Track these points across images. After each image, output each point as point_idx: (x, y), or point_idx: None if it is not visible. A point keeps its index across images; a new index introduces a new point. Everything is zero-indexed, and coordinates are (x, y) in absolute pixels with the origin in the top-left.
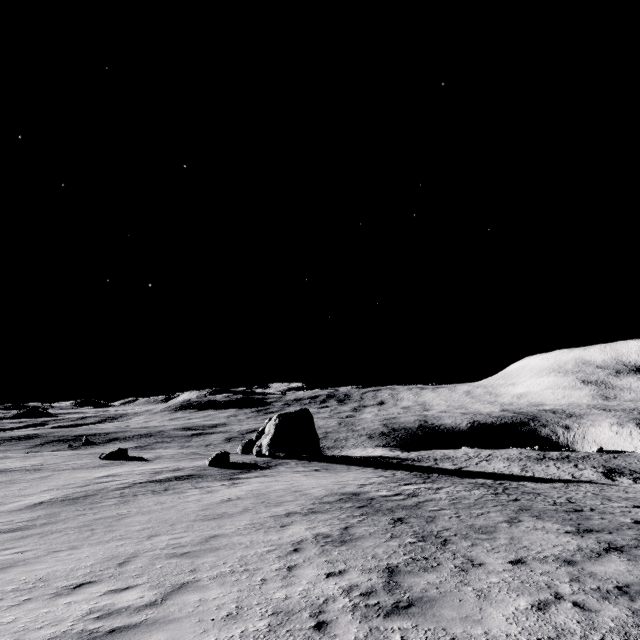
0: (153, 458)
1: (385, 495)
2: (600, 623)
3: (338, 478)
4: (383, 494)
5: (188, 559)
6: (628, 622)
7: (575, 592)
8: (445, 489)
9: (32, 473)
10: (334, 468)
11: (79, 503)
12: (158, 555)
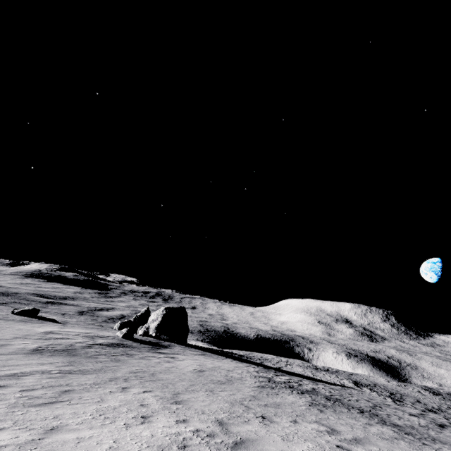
0: (62, 321)
1: (285, 381)
2: None
3: (229, 364)
4: (282, 380)
5: (277, 408)
6: None
7: None
8: (304, 382)
9: None
10: (210, 355)
11: (78, 355)
12: (254, 404)
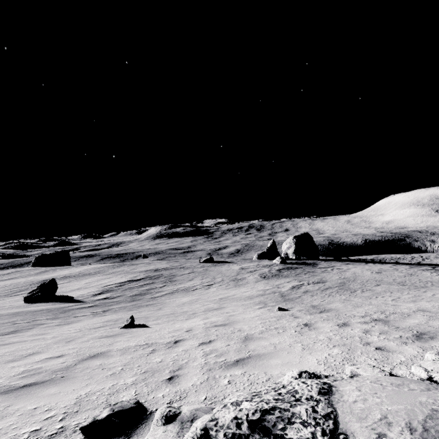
0: (230, 261)
1: None
2: None
3: (380, 266)
4: None
5: None
6: None
7: None
8: None
9: (190, 269)
10: (352, 263)
11: (289, 276)
12: None
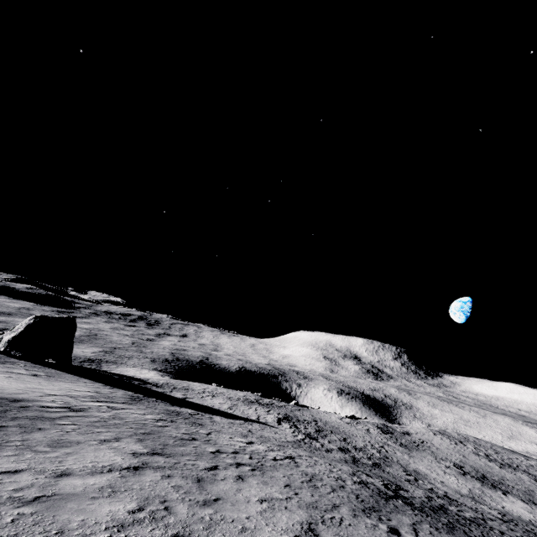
0: None
1: (48, 406)
2: None
3: (42, 385)
4: (49, 405)
5: None
6: None
7: None
8: (125, 410)
9: None
10: (61, 377)
11: None
12: None
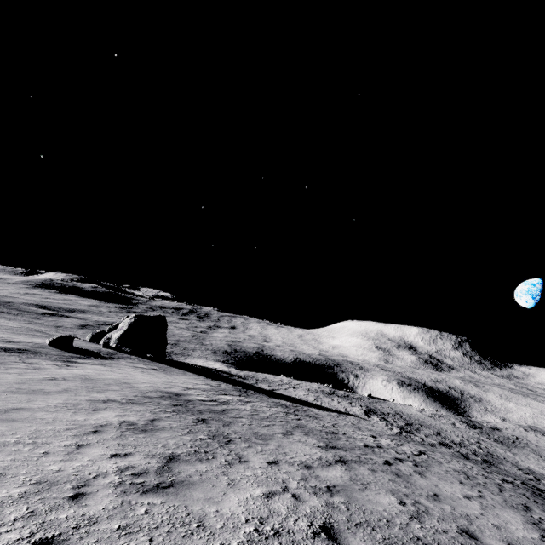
0: None
1: (202, 399)
2: (302, 509)
3: (170, 379)
4: (201, 398)
5: None
6: (320, 510)
7: (299, 487)
8: (252, 403)
9: None
10: (171, 371)
11: None
12: None
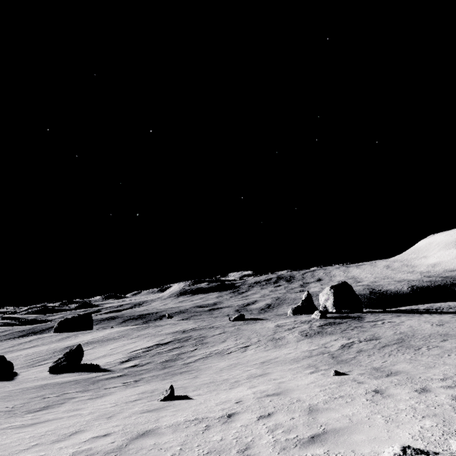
0: (263, 318)
1: None
2: None
3: (439, 317)
4: None
5: None
6: None
7: None
8: None
9: (221, 328)
10: (403, 315)
11: (334, 333)
12: None
